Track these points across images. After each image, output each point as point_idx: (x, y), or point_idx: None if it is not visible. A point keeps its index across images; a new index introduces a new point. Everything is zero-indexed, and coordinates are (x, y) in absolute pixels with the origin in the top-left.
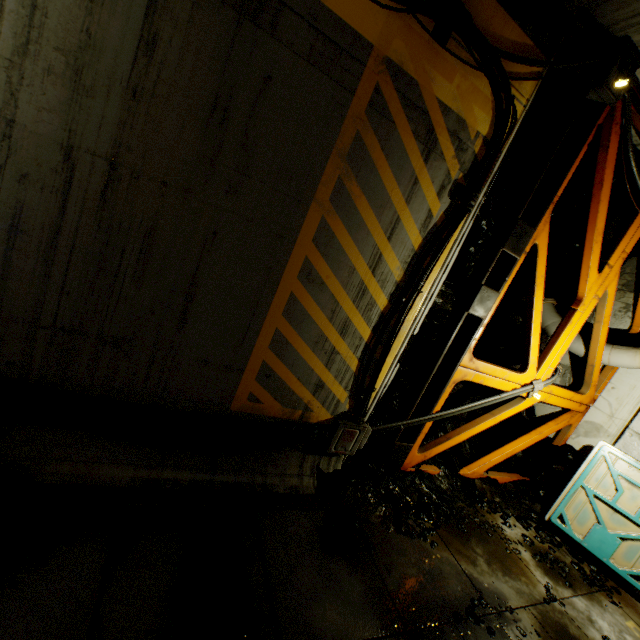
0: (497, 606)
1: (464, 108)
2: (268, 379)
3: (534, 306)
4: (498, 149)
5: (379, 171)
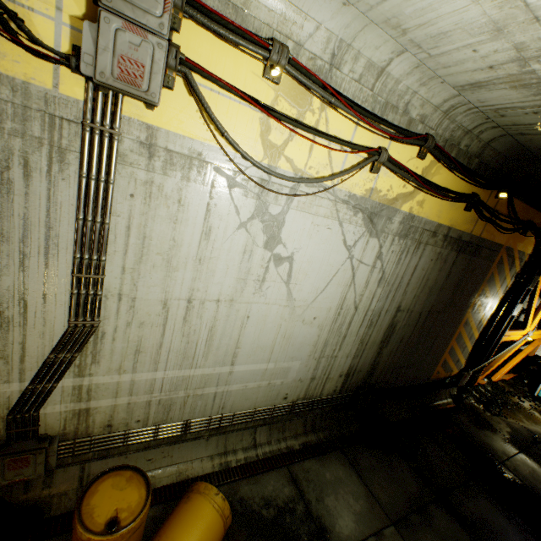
0: (540, 436)
1: (525, 248)
2: (444, 364)
3: (533, 302)
4: (534, 257)
5: (495, 280)
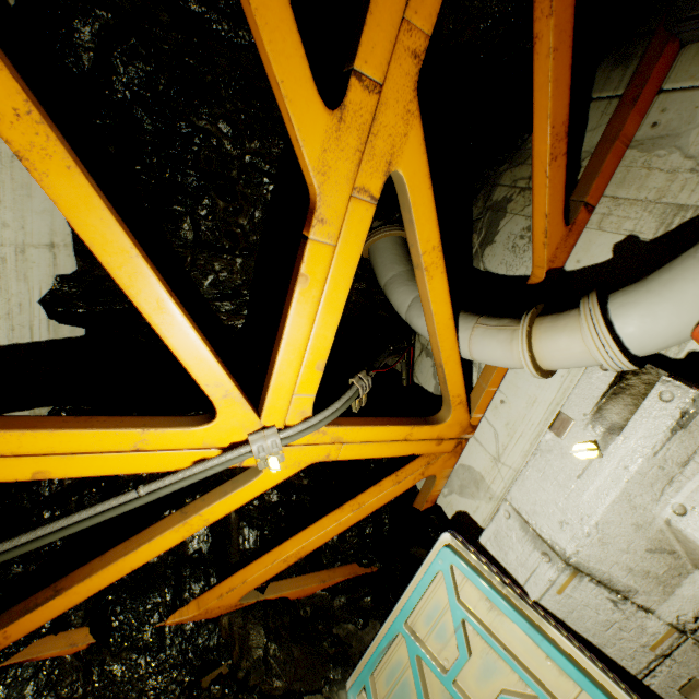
0: None
1: None
2: None
3: (86, 238)
4: None
5: None
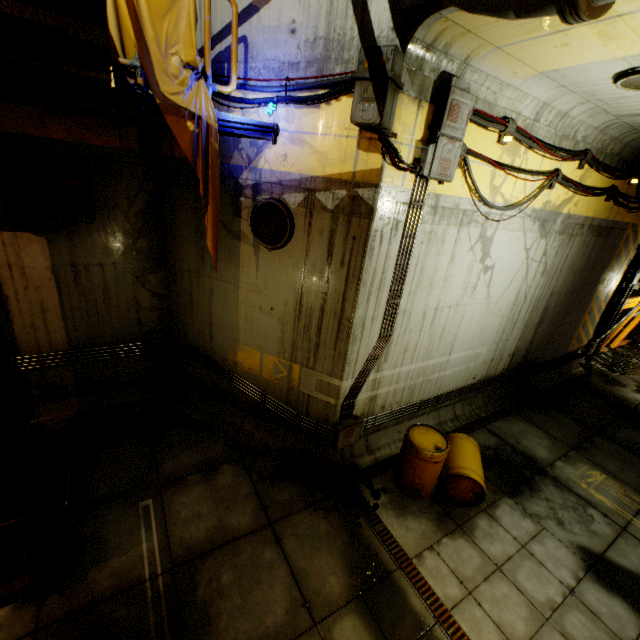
0: None
1: None
2: (577, 337)
3: None
4: None
5: (621, 255)
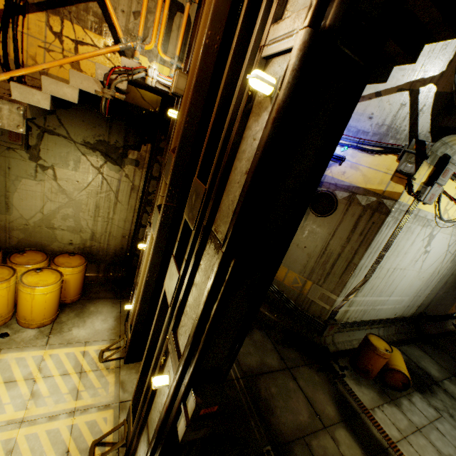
0: None
1: None
2: (455, 305)
3: None
4: None
5: None
